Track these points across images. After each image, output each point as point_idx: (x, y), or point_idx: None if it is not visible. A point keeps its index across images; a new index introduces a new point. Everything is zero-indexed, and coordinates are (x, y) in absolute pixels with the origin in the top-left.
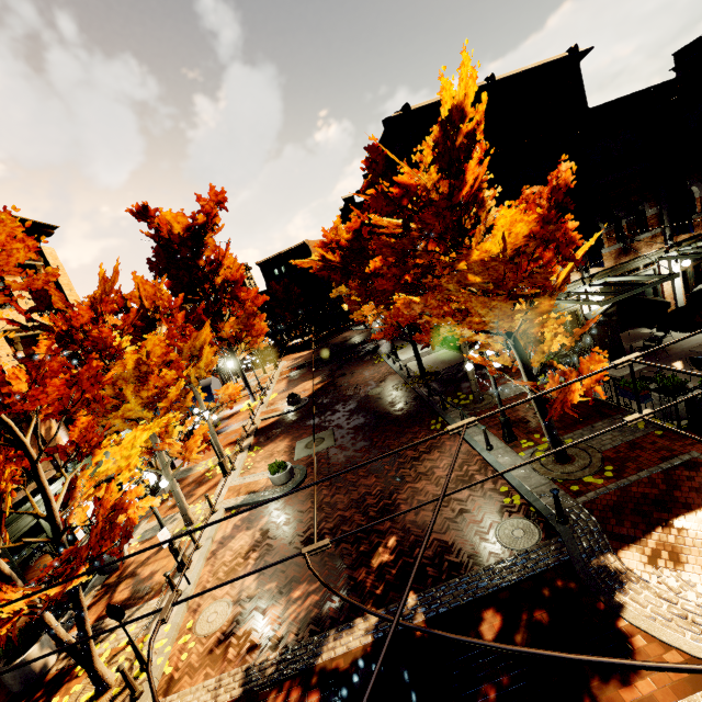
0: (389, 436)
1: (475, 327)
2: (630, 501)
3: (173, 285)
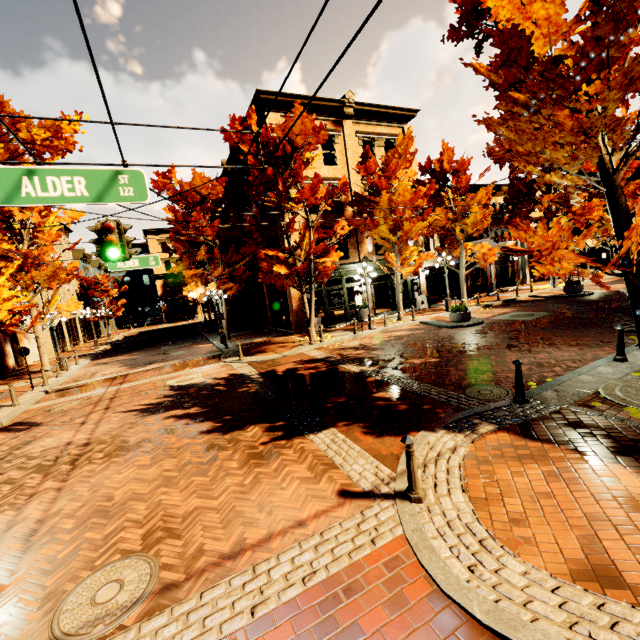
0: (577, 329)
1: (531, 161)
2: (611, 433)
3: None
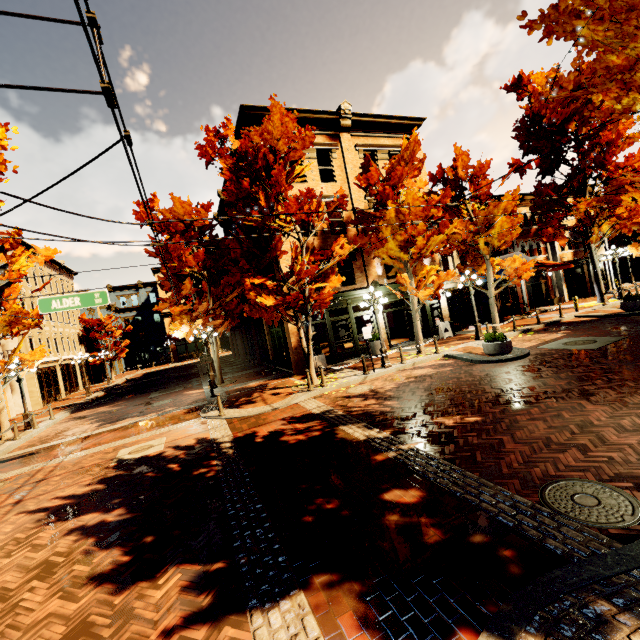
0: None
1: (636, 81)
2: None
3: (541, 161)
